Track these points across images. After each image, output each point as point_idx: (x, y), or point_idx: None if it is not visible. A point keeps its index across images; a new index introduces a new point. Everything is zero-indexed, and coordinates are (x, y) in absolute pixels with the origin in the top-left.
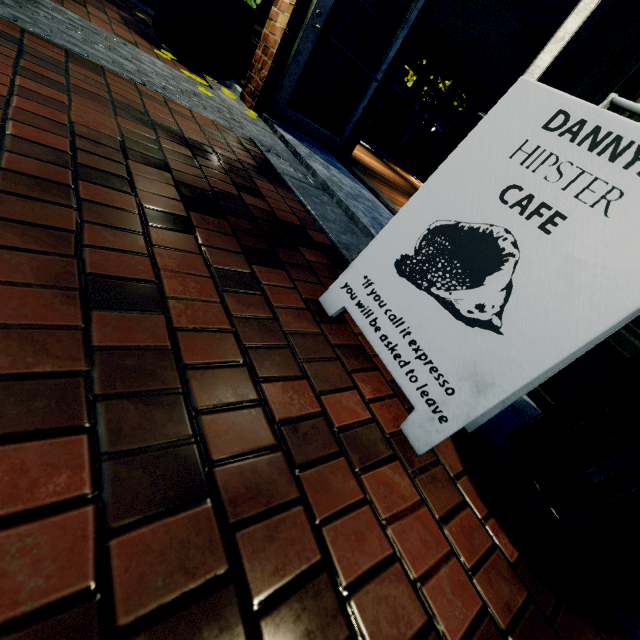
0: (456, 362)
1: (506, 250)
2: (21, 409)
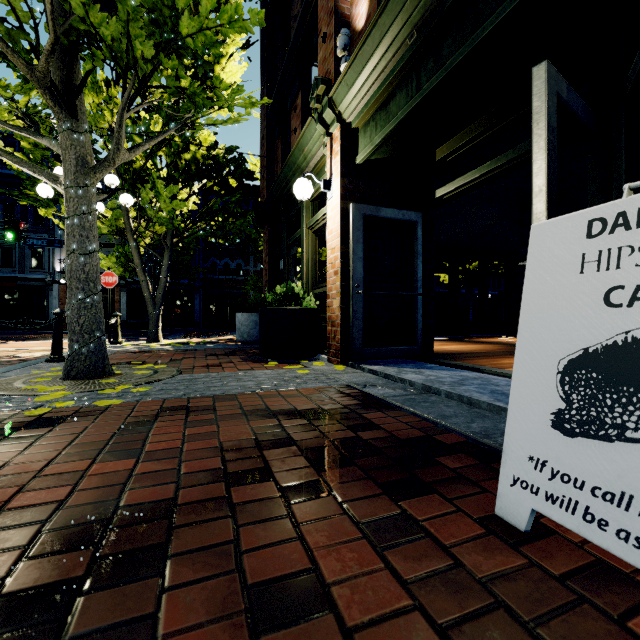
0: None
1: None
2: None
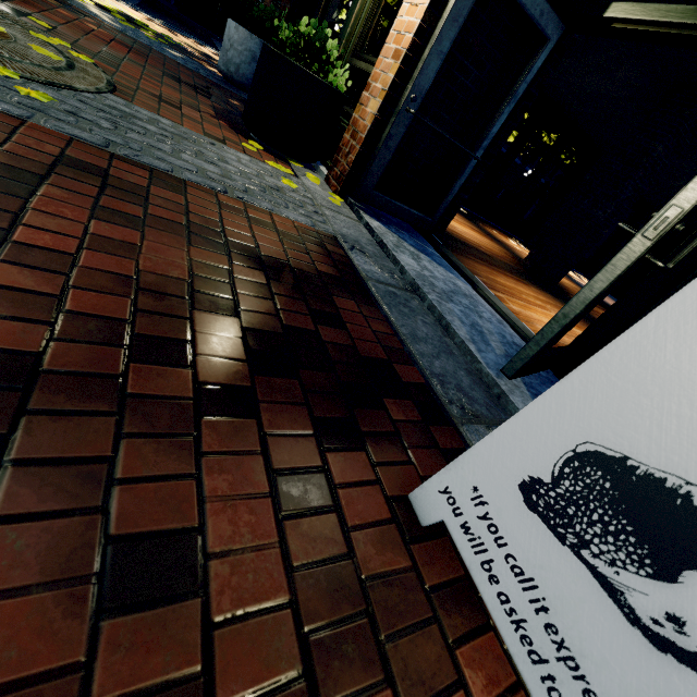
0: None
1: None
2: None
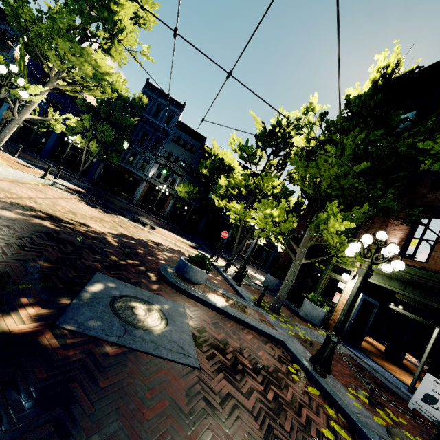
0: (439, 416)
1: (437, 398)
2: (400, 413)
